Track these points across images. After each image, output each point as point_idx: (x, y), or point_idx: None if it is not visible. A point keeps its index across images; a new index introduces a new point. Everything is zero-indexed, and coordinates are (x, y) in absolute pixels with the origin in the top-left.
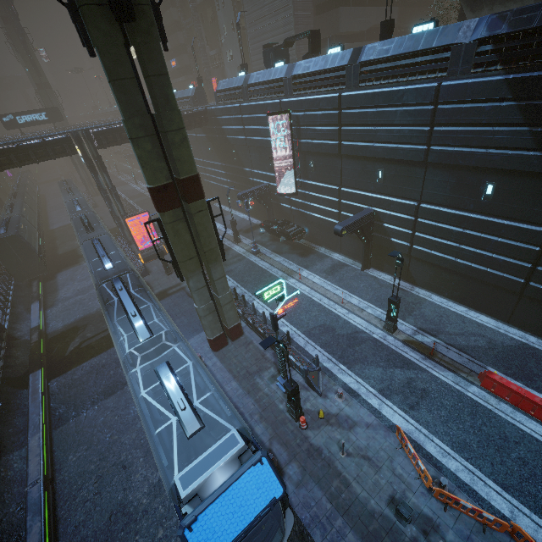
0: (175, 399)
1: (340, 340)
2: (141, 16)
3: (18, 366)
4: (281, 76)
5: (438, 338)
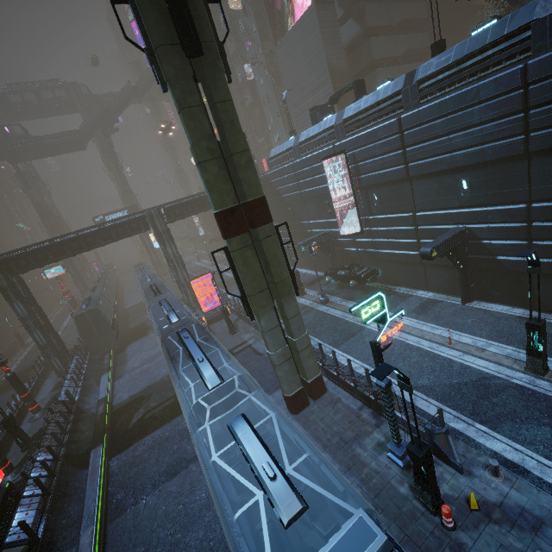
0: (259, 463)
1: (464, 390)
2: (208, 51)
3: (81, 441)
4: (331, 124)
5: None
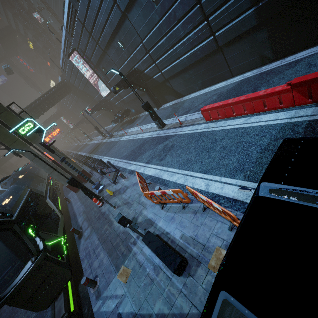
0: None
1: (135, 150)
2: None
3: None
4: (64, 35)
5: (188, 113)
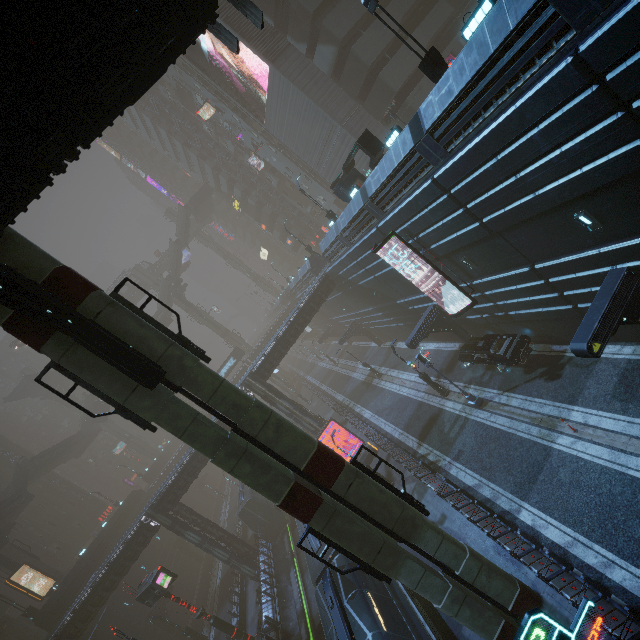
0: None
1: None
2: (169, 362)
3: None
4: (360, 206)
5: None
